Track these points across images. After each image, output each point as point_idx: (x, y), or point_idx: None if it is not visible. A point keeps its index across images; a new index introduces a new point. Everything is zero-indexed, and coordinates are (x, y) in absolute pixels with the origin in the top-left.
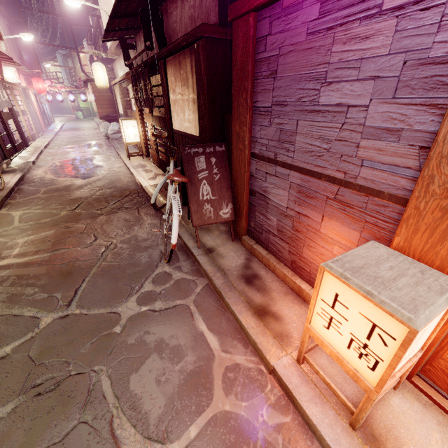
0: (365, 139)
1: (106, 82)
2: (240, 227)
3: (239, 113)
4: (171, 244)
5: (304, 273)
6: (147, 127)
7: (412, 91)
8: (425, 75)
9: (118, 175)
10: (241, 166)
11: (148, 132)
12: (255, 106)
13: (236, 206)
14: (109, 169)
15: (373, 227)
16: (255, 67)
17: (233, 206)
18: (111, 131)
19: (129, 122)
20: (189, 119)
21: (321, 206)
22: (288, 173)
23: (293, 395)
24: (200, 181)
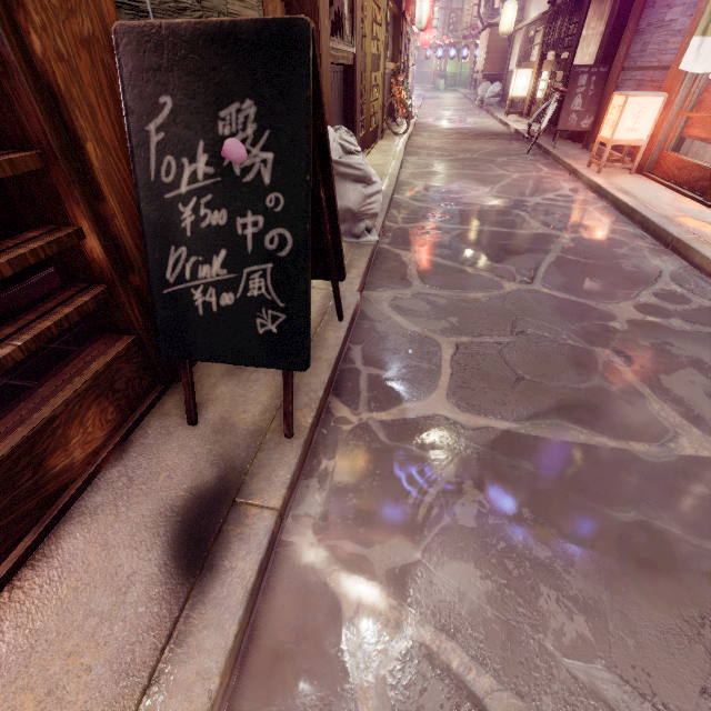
0: (671, 38)
1: (511, 27)
2: (592, 136)
3: (626, 37)
4: (540, 130)
5: (619, 147)
6: (541, 79)
7: (690, 10)
8: (694, 2)
9: (493, 127)
10: (612, 80)
11: (539, 86)
12: (638, 29)
13: (597, 118)
14: (484, 124)
15: (658, 90)
16: (647, 0)
17: (594, 119)
18: (490, 94)
19: (524, 71)
20: (590, 53)
21: (643, 89)
22: (636, 74)
23: (577, 170)
24: (576, 95)
